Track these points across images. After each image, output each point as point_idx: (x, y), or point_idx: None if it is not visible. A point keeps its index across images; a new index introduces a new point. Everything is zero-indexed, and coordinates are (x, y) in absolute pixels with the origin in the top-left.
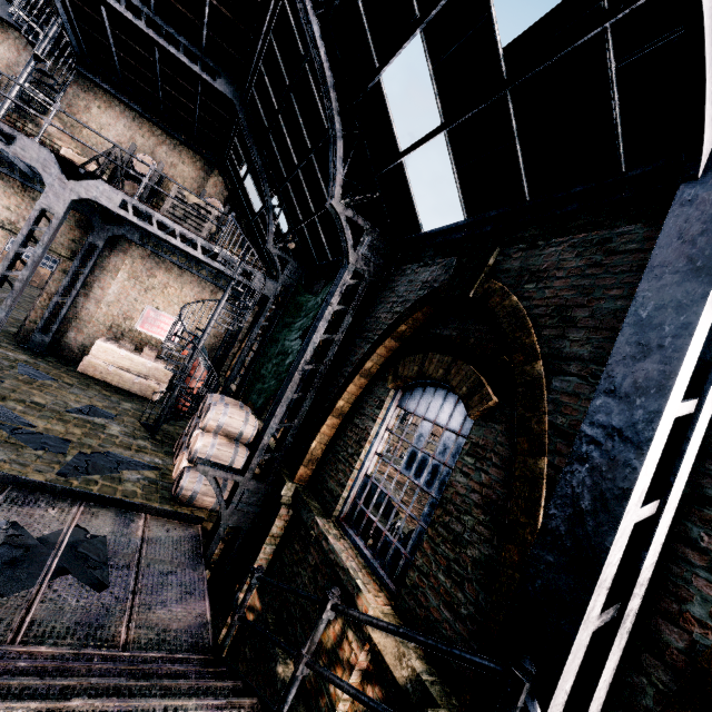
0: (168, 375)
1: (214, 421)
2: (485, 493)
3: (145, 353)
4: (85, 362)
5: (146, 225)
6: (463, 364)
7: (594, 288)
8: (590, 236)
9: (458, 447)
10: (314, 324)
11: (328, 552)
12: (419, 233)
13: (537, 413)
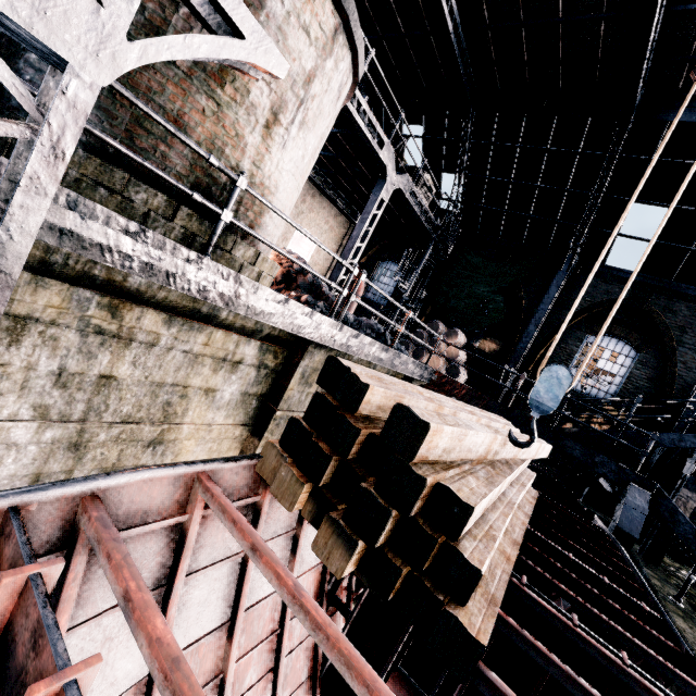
0: None
1: (460, 339)
2: (647, 375)
3: None
4: None
5: (414, 205)
6: (635, 334)
7: (694, 324)
8: (693, 306)
9: (628, 361)
10: (545, 299)
11: (577, 395)
12: (603, 264)
13: (674, 356)
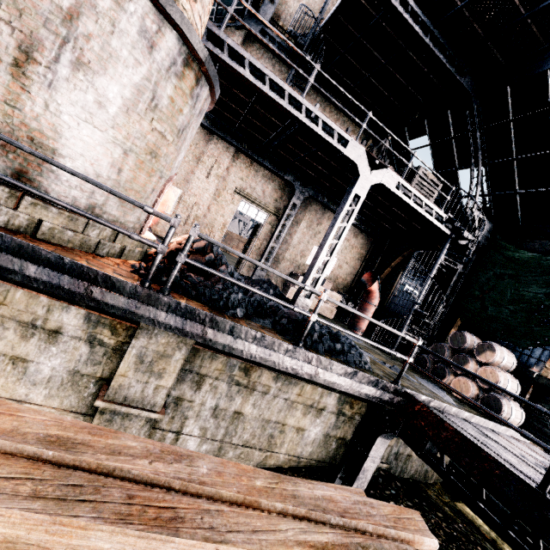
0: (338, 300)
1: (500, 358)
2: None
3: (325, 284)
4: (290, 291)
5: (407, 200)
6: None
7: None
8: None
9: None
10: None
11: None
12: None
13: None
